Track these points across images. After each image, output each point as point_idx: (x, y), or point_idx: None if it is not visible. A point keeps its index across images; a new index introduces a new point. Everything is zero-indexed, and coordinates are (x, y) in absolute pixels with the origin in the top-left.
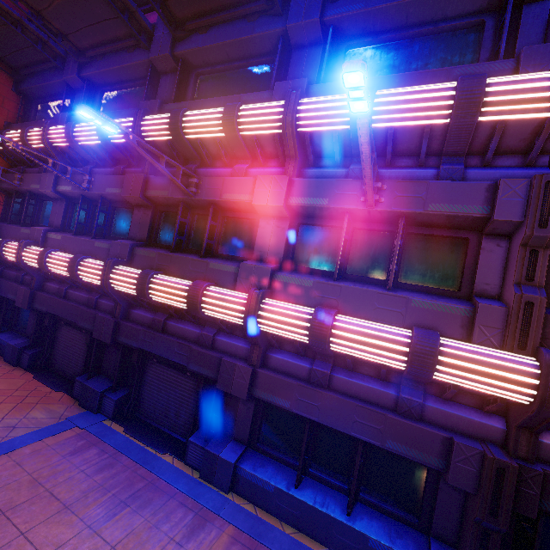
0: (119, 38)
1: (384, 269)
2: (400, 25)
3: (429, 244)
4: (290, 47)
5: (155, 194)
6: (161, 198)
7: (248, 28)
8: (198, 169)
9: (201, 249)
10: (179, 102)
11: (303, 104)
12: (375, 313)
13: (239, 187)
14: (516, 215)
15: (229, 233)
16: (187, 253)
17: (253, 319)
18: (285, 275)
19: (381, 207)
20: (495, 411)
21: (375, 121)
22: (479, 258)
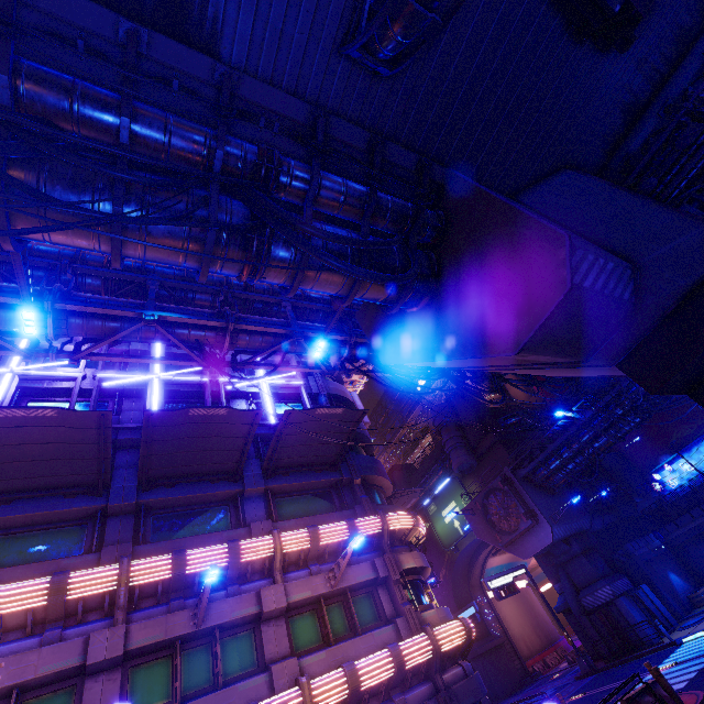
0: (60, 486)
1: (347, 626)
2: (300, 490)
3: (358, 601)
4: (240, 497)
5: (143, 643)
6: (151, 645)
7: (214, 487)
8: (188, 600)
9: (200, 688)
10: (156, 542)
11: (284, 536)
12: (364, 652)
13: (245, 603)
14: (386, 572)
15: (228, 653)
16: (195, 697)
17: (312, 701)
18: (306, 658)
19: (339, 586)
20: (424, 678)
21: (321, 541)
22: (381, 598)
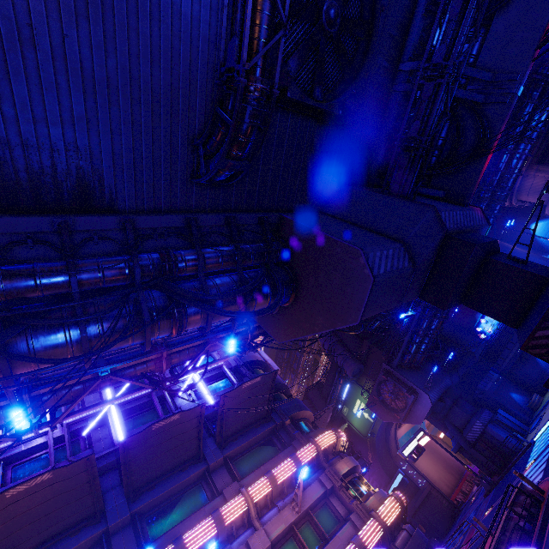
0: (65, 529)
1: (318, 538)
2: (249, 447)
3: (319, 514)
4: (207, 473)
5: None
6: None
7: (185, 474)
8: None
9: None
10: (157, 540)
11: (250, 490)
12: None
13: None
14: (331, 484)
15: None
16: None
17: None
18: None
19: (302, 510)
20: None
21: (278, 481)
22: (334, 505)
